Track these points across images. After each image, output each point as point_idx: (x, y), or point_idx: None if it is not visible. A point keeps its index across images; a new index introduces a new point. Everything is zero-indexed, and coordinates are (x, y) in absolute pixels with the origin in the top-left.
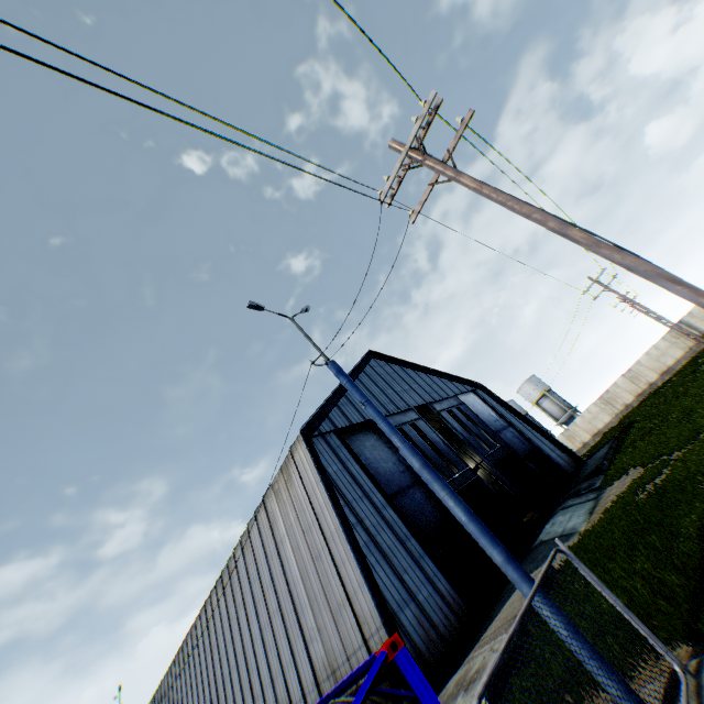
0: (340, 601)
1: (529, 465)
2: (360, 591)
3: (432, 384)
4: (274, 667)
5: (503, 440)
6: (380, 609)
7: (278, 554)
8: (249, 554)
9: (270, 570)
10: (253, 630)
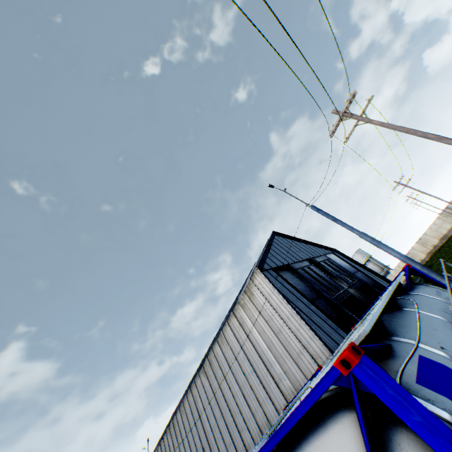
0: (298, 351)
1: (376, 290)
2: (312, 341)
3: (310, 249)
4: (253, 406)
5: (357, 277)
6: (327, 347)
7: (249, 339)
8: (224, 347)
9: (243, 350)
10: (233, 390)
